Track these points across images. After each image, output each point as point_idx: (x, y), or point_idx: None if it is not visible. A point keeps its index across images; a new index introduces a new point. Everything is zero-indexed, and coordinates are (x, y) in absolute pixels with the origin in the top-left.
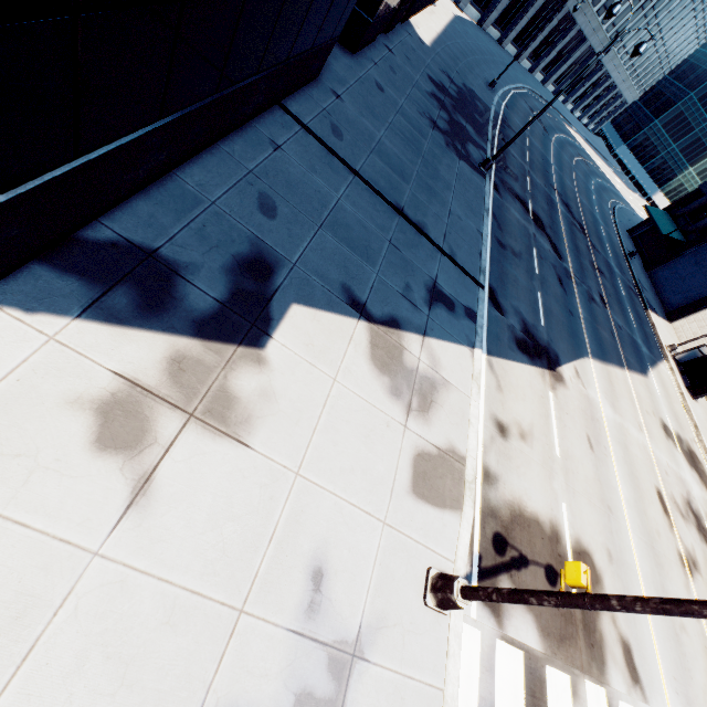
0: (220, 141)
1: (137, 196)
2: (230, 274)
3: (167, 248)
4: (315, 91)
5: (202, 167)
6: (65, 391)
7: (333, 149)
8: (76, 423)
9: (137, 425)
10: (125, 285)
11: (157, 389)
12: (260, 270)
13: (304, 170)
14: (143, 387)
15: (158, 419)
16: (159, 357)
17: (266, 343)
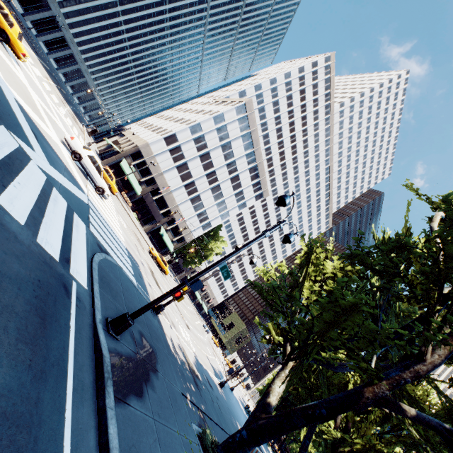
0: None
1: None
2: None
3: None
4: None
5: None
6: None
7: None
8: None
9: None
10: None
11: None
12: None
13: None
14: None
15: None
16: None
17: None
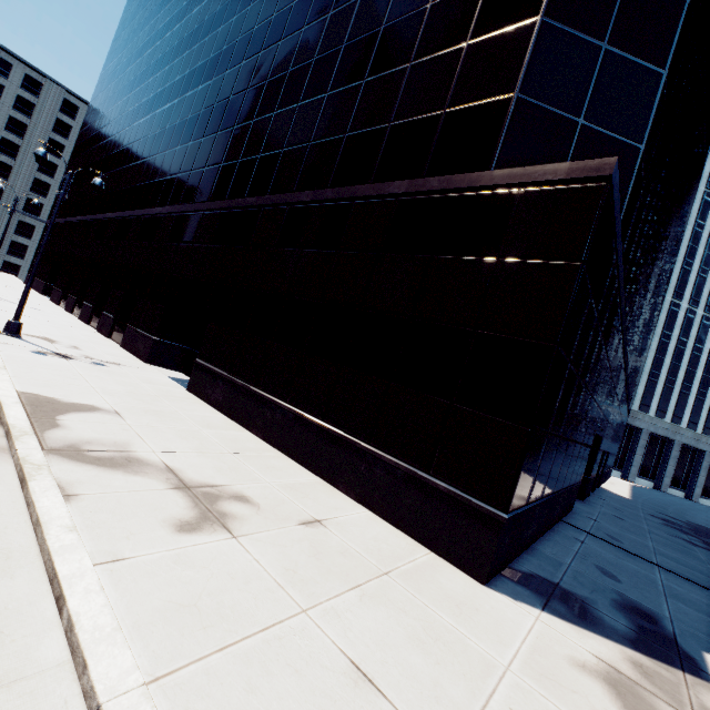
0: (545, 534)
1: (524, 553)
2: (621, 611)
3: (562, 584)
4: (576, 516)
5: (546, 545)
6: (570, 656)
7: (621, 547)
8: (596, 684)
9: (649, 708)
10: (555, 599)
11: (639, 682)
12: (642, 614)
13: (612, 556)
14: (625, 675)
15: (663, 709)
16: (619, 656)
17: (709, 678)
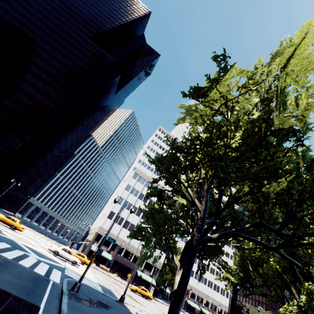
0: None
1: None
2: None
3: None
4: None
5: None
6: None
7: None
8: None
9: None
10: None
11: None
12: None
13: None
14: None
15: None
16: None
17: None
